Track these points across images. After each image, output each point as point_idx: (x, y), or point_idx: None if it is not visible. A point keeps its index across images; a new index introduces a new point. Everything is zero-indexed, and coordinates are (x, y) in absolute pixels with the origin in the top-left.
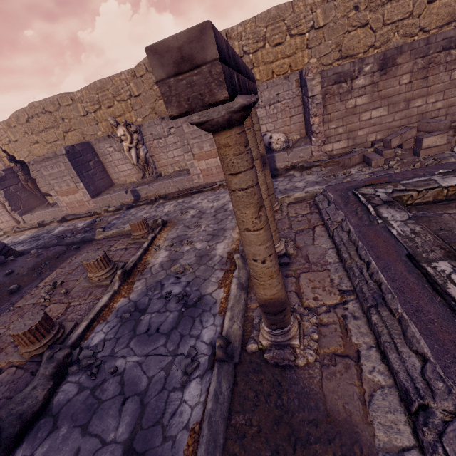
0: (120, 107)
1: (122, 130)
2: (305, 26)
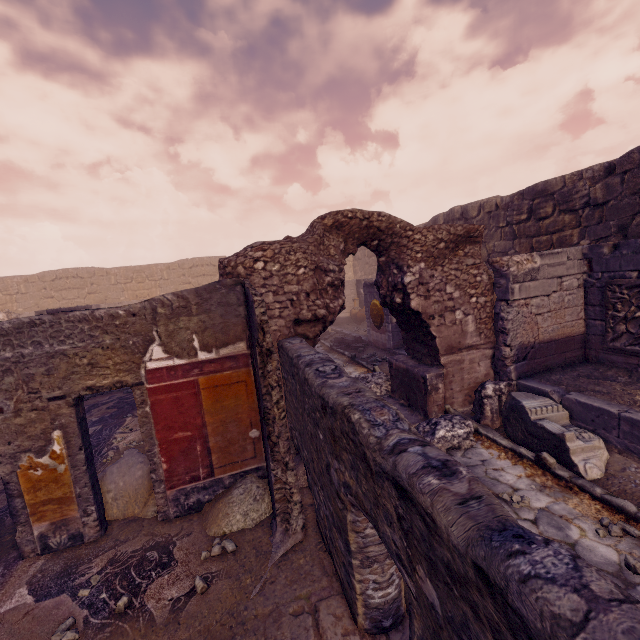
0: (4, 298)
1: (2, 316)
2: (157, 277)
